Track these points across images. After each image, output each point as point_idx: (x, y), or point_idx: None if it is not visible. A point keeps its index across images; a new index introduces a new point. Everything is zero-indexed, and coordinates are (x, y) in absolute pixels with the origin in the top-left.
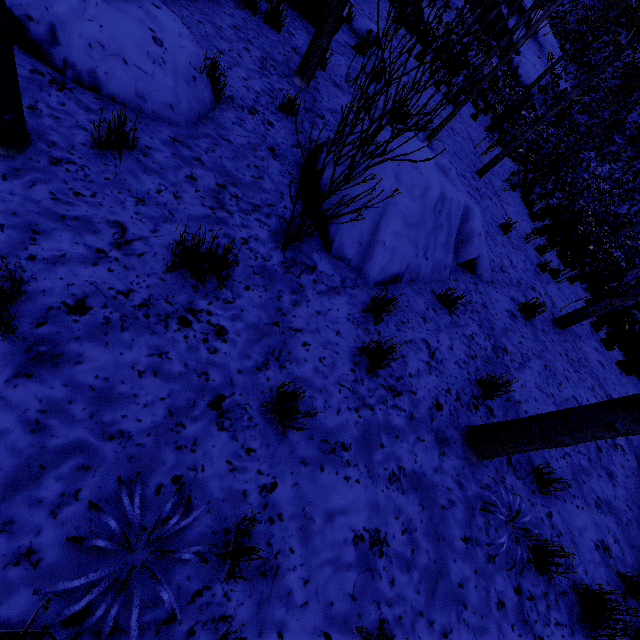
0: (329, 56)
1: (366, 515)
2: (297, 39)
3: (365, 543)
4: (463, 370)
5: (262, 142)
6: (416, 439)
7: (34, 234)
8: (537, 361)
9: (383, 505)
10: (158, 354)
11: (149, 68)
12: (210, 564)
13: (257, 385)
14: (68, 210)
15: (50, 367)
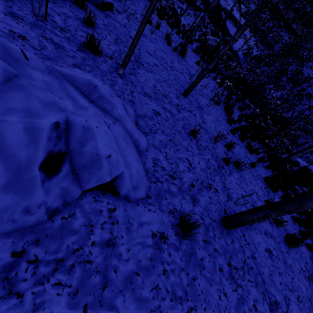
0: None
1: None
2: None
3: None
4: None
5: None
6: None
7: None
8: (176, 311)
9: None
10: None
11: None
12: None
13: None
14: None
15: None
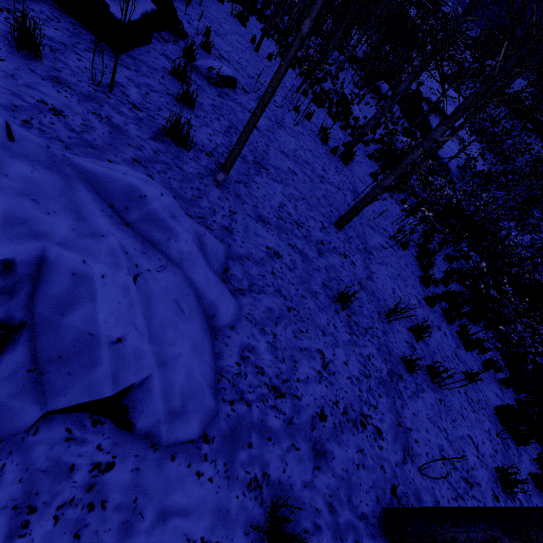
0: (39, 40)
1: None
2: None
3: None
4: None
5: None
6: None
7: None
8: None
9: None
10: None
11: None
12: None
13: None
14: None
15: None
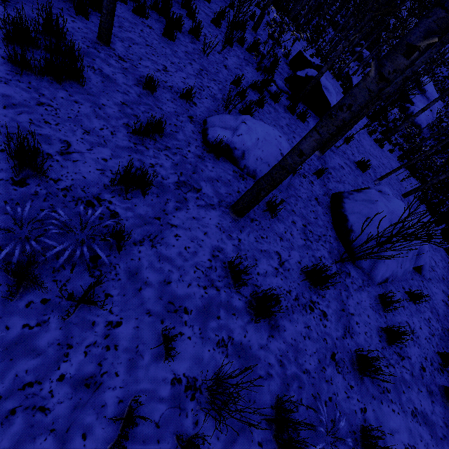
0: None
1: (407, 435)
2: (310, 124)
3: None
4: (430, 344)
5: (312, 195)
6: (418, 390)
7: (255, 261)
8: None
9: (413, 431)
10: (307, 327)
11: None
12: None
13: (345, 347)
14: (261, 247)
15: (277, 332)
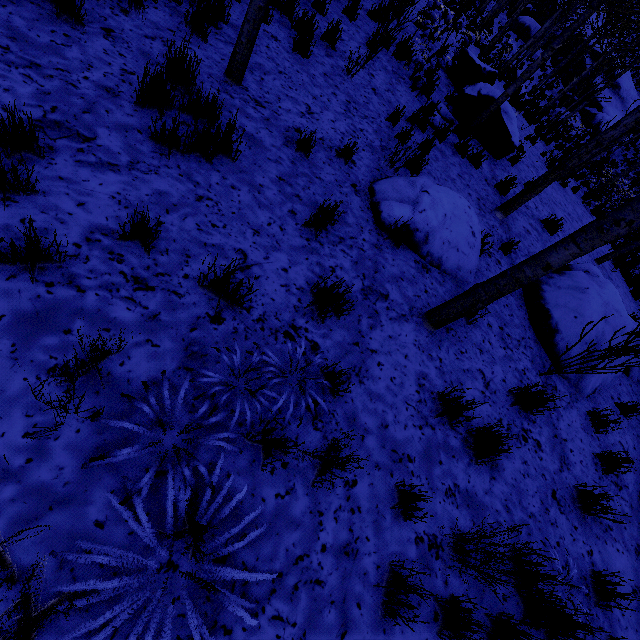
0: (513, 187)
1: (633, 576)
2: (484, 169)
3: (638, 595)
4: None
5: None
6: (638, 524)
7: (461, 385)
8: None
9: (638, 571)
10: (524, 462)
11: (467, 252)
12: (585, 596)
13: (563, 482)
14: (463, 365)
15: (497, 473)
